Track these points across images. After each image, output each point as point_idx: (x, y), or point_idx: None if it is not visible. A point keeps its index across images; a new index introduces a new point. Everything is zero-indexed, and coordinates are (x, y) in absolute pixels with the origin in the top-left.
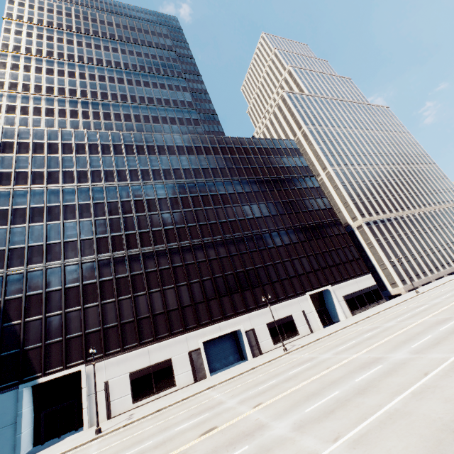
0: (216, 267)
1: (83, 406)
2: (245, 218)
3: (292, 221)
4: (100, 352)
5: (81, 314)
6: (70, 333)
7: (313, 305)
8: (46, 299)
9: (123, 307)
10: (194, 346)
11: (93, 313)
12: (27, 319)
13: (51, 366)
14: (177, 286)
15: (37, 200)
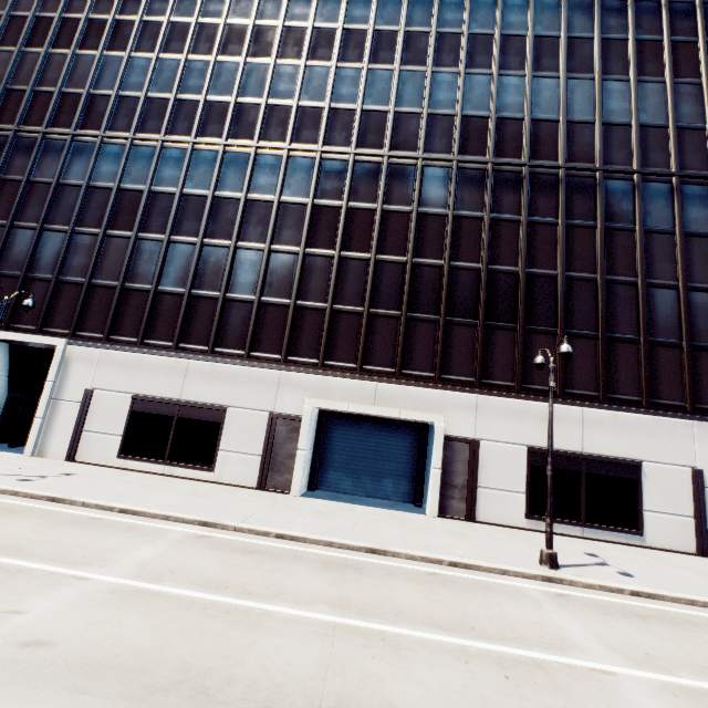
0: (432, 236)
1: (37, 413)
2: (594, 121)
3: None
4: (101, 331)
5: (96, 244)
6: (68, 272)
7: None
8: (54, 197)
9: (174, 259)
10: (288, 407)
11: (116, 251)
12: (17, 223)
13: (22, 318)
14: (307, 252)
15: (103, 5)
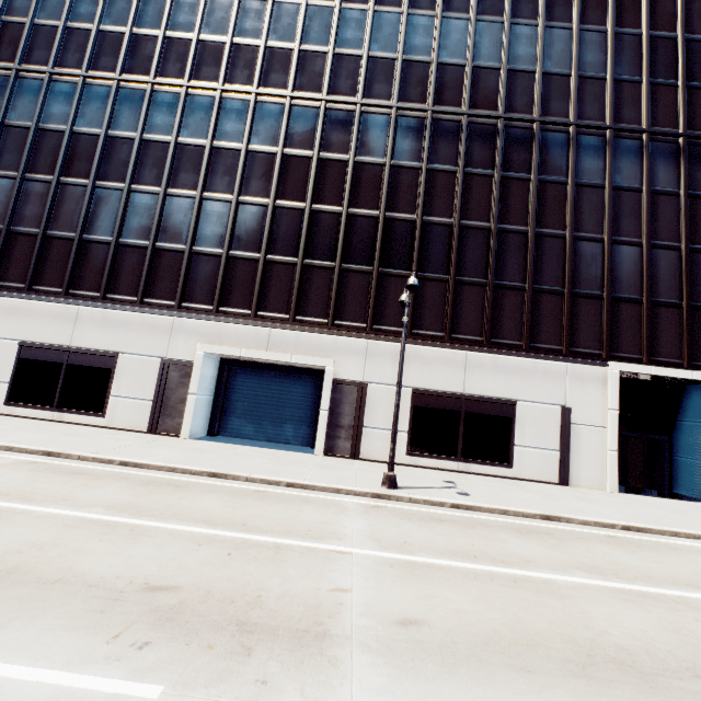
0: (332, 182)
1: None
2: (500, 67)
3: (693, 117)
4: None
5: None
6: None
7: (624, 414)
8: None
9: (65, 202)
10: (181, 353)
11: (1, 192)
12: None
13: None
14: (205, 197)
15: None
